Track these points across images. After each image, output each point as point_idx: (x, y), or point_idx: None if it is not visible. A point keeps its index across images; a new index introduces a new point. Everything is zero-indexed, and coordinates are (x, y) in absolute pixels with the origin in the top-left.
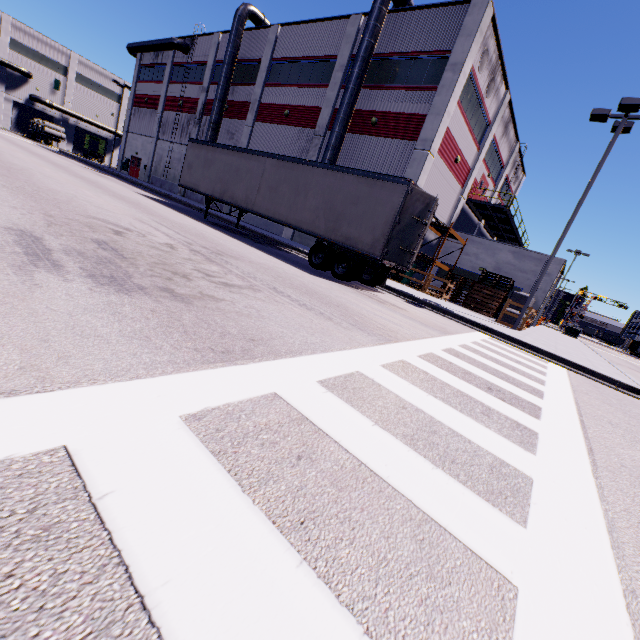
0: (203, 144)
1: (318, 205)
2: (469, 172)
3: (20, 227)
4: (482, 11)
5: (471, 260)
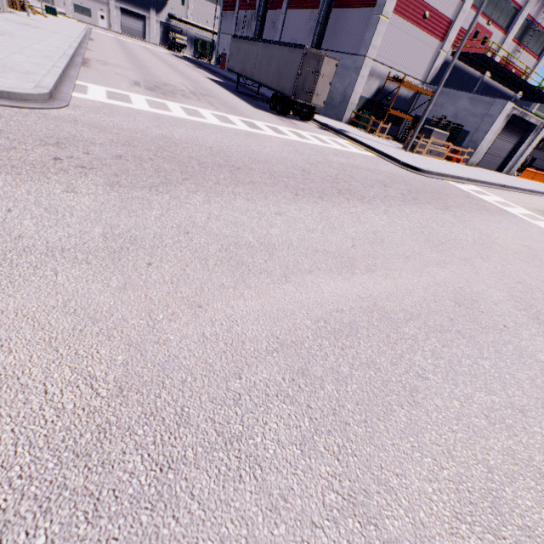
0: (237, 38)
1: (274, 70)
2: (451, 24)
3: (136, 81)
4: None
5: (437, 110)
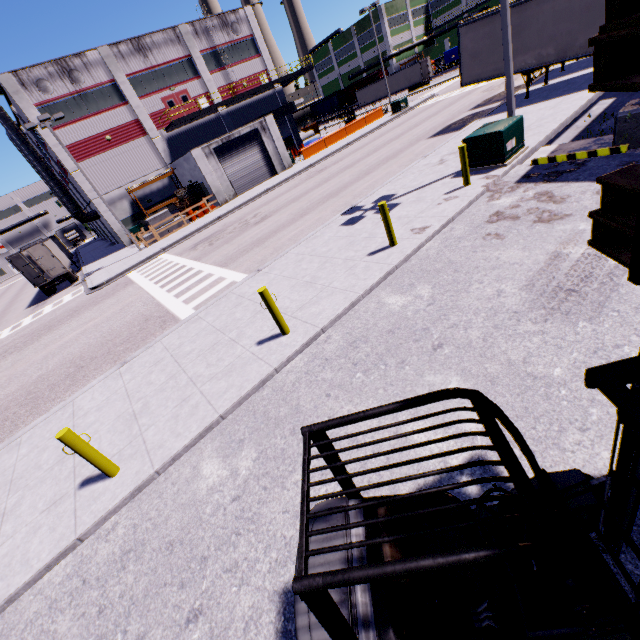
0: None
1: None
2: (139, 121)
3: None
4: (3, 86)
5: (186, 179)
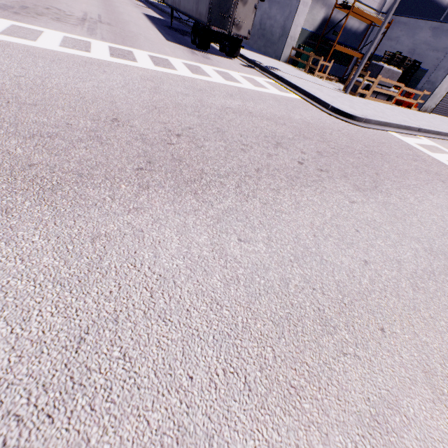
0: None
1: None
2: None
3: None
4: None
5: (391, 45)
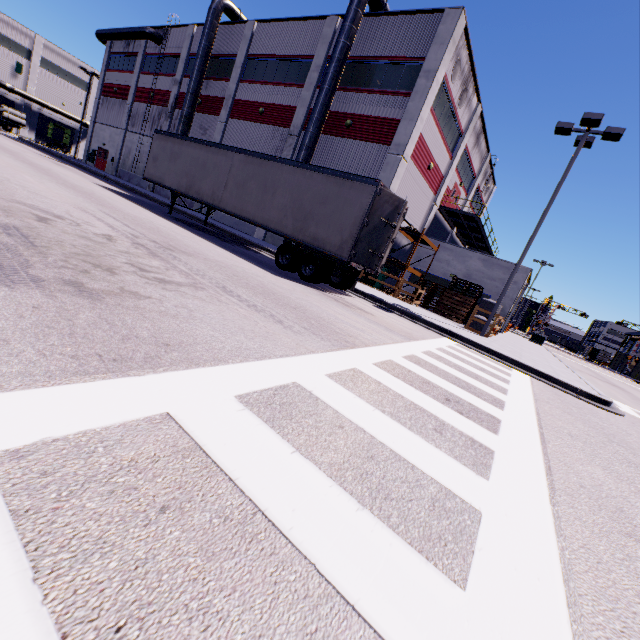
0: (169, 136)
1: (286, 204)
2: (442, 180)
3: None
4: (455, 21)
5: (443, 266)
